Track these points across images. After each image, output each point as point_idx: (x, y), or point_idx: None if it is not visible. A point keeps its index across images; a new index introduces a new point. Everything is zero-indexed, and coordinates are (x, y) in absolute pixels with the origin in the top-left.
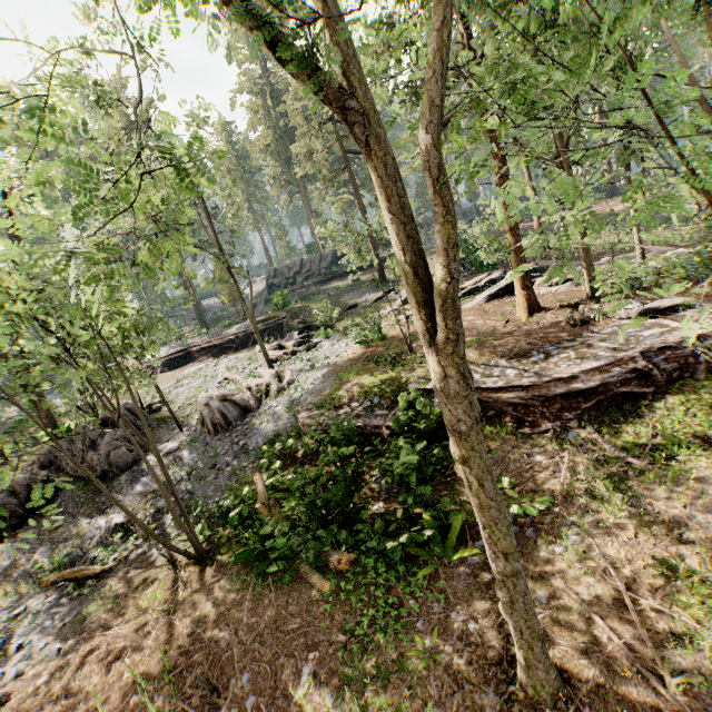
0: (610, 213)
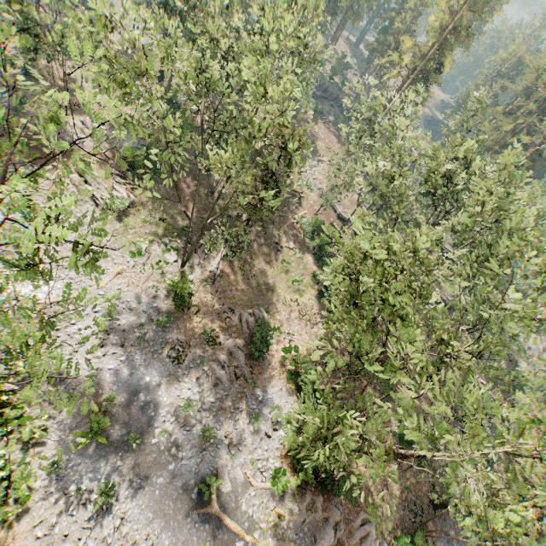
0: (312, 139)
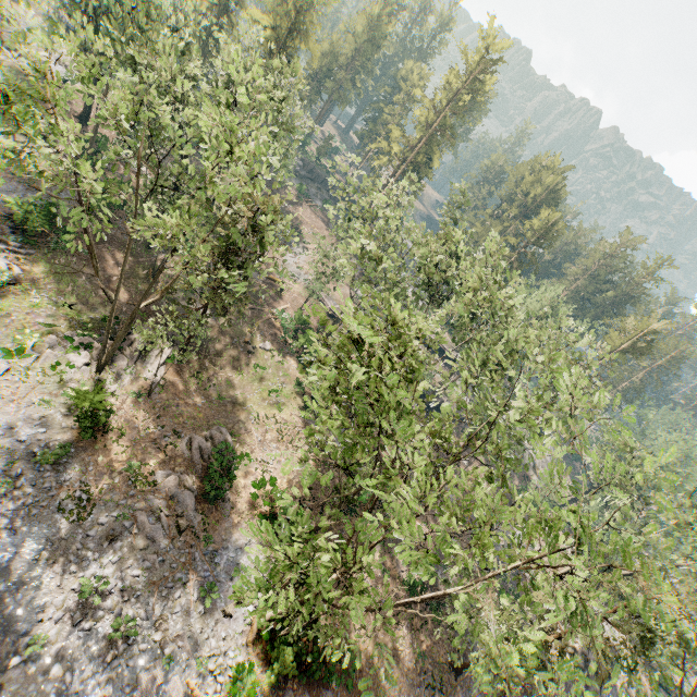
0: (296, 223)
